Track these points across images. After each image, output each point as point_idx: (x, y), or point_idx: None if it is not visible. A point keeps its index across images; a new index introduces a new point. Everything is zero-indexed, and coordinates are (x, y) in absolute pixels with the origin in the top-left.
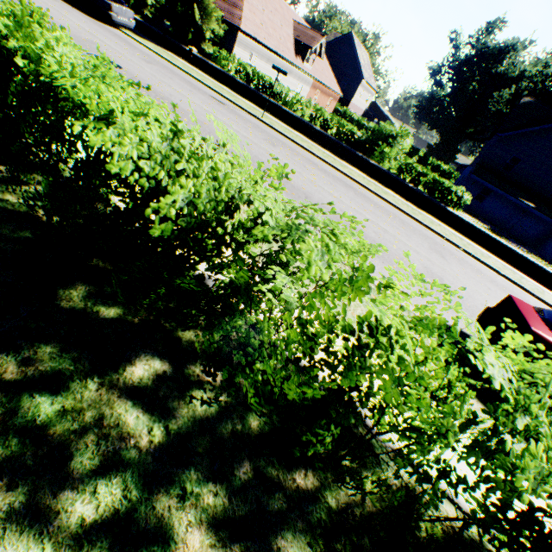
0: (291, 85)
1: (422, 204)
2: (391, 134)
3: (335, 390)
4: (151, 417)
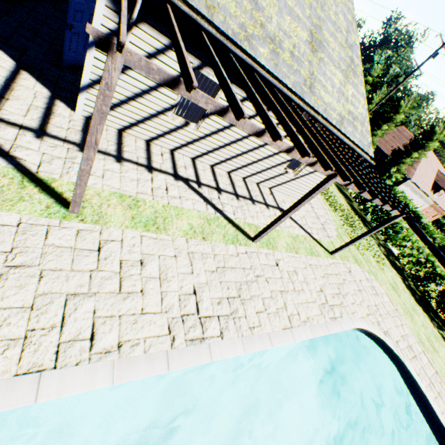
0: (417, 202)
1: None
2: None
3: None
4: None
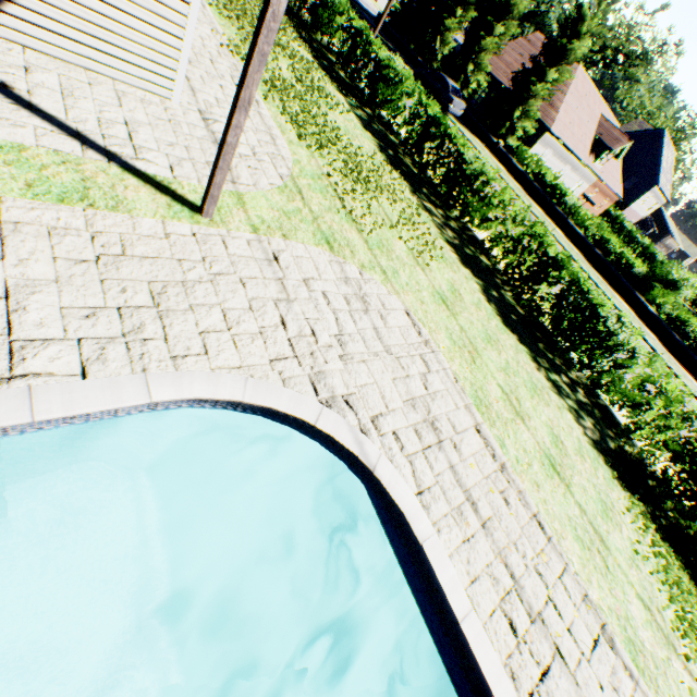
0: (570, 181)
1: (679, 356)
2: (673, 280)
3: (641, 404)
4: (570, 392)
